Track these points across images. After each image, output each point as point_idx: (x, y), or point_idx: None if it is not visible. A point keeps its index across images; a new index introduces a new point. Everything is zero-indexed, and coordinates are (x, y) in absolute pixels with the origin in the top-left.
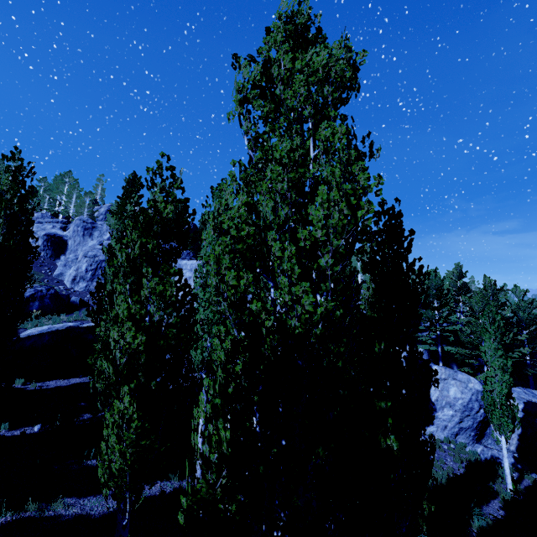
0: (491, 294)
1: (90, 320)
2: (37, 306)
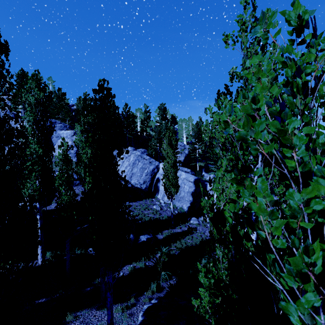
0: None
1: None
2: None
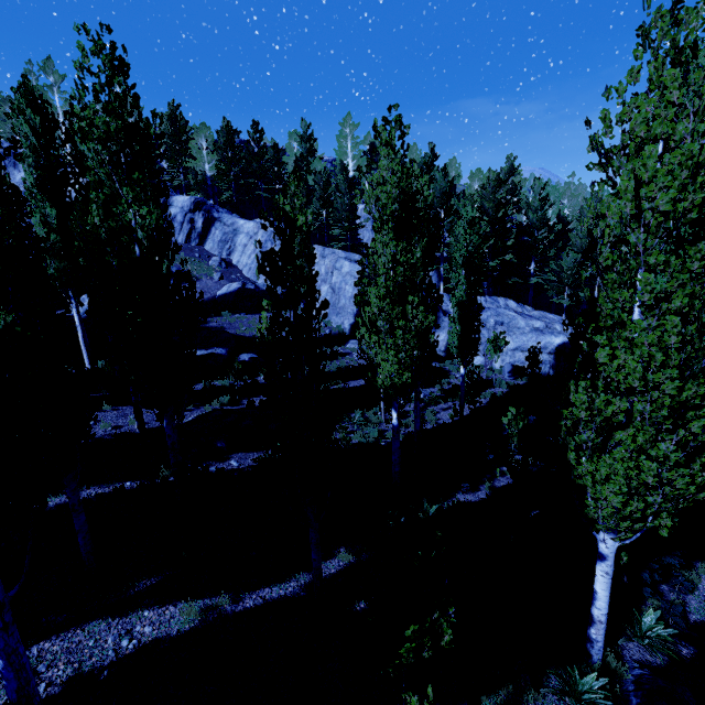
0: (490, 194)
1: None
2: None
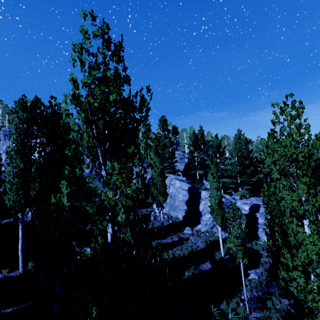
0: (244, 146)
1: (1, 190)
2: None
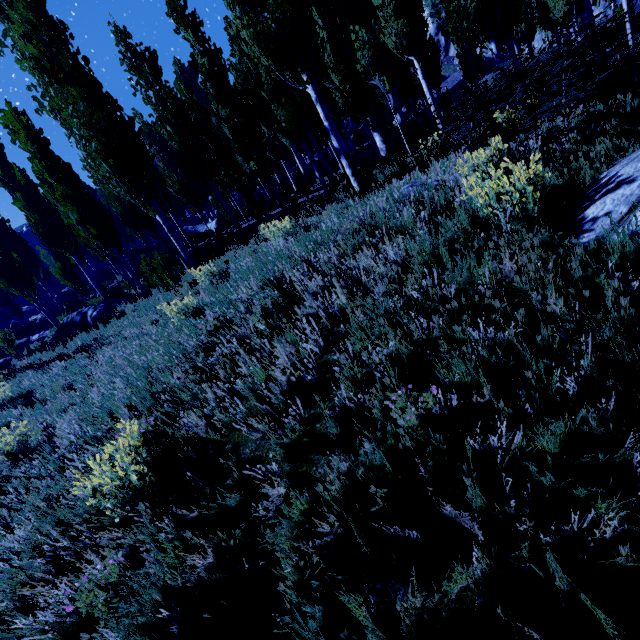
0: None
1: None
2: (349, 130)
